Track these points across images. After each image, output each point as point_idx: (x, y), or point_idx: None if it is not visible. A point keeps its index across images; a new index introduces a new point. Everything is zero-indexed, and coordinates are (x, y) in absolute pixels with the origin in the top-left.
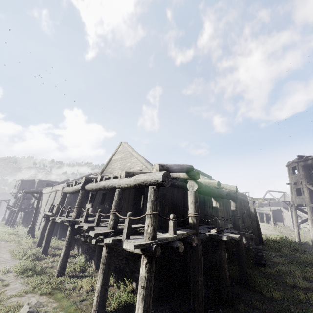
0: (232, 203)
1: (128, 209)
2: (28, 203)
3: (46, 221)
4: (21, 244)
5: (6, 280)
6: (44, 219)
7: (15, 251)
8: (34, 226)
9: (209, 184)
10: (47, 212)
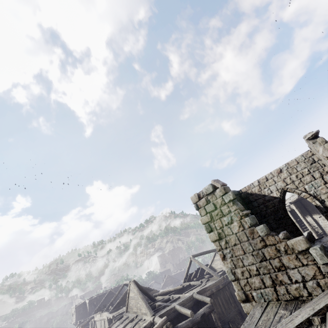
0: (212, 315)
1: None
2: (88, 327)
3: None
4: None
5: None
6: None
7: None
8: None
9: (187, 314)
10: None
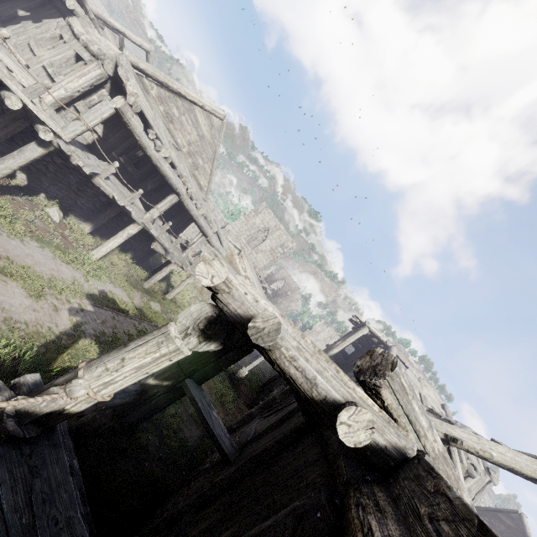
0: None
1: None
2: None
3: None
4: None
5: (106, 290)
6: None
7: None
8: None
9: None
10: (10, 84)
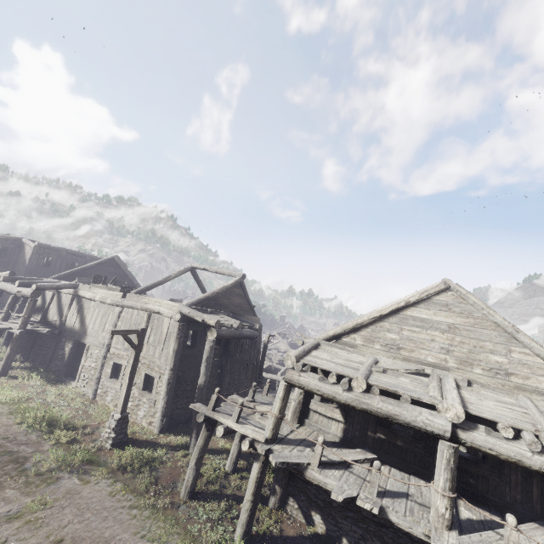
0: None
1: (534, 490)
2: (6, 295)
3: (209, 435)
4: (136, 487)
5: None
6: (111, 373)
7: (174, 542)
8: (127, 413)
9: None
10: (220, 419)
